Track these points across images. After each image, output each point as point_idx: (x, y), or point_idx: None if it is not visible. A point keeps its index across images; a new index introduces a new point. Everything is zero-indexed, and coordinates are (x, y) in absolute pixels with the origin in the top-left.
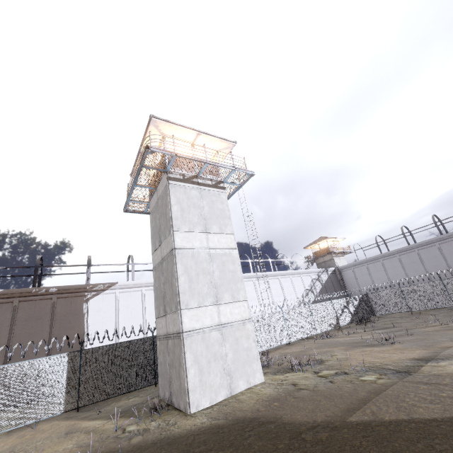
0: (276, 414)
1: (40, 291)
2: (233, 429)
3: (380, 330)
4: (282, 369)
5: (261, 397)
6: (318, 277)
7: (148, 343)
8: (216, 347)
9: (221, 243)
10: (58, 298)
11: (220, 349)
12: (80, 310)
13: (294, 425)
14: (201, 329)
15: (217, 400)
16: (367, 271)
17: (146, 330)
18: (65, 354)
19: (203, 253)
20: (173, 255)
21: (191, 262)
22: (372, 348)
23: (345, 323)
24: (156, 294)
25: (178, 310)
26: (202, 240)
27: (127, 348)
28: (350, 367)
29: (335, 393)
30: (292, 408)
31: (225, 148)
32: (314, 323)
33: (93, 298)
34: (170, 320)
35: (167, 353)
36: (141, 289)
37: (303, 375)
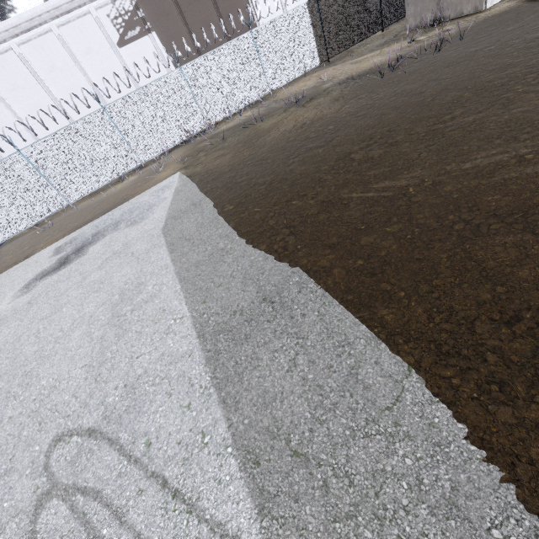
0: None
1: None
2: None
3: None
4: None
5: None
6: None
7: None
8: None
9: None
10: None
11: None
12: None
13: None
14: None
15: None
16: None
17: None
18: (305, 5)
19: None
20: None
21: None
22: None
23: None
24: None
25: None
26: None
27: None
28: None
29: None
30: None
31: None
32: None
33: None
34: None
35: None
36: None
37: None
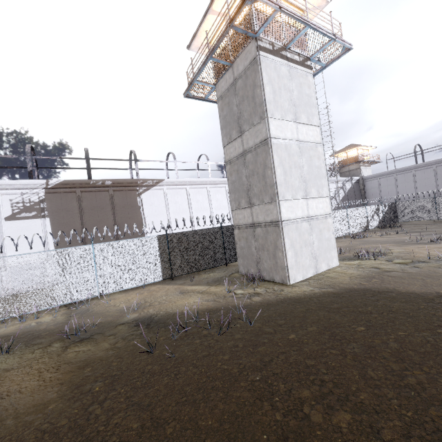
0: (385, 287)
1: (97, 184)
2: (353, 295)
3: (413, 233)
4: (346, 258)
5: (351, 275)
6: (342, 185)
7: (218, 232)
8: (306, 236)
9: (309, 136)
10: (114, 191)
11: (309, 237)
12: (135, 203)
13: (416, 294)
14: (295, 219)
15: (307, 276)
16: (393, 182)
17: (194, 224)
18: (155, 237)
19: (294, 145)
20: (267, 145)
21: (284, 154)
22: (427, 245)
23: (373, 226)
24: (233, 187)
25: (275, 201)
26: (293, 130)
27: (202, 235)
28: (422, 257)
29: (433, 274)
30: (398, 283)
31: (314, 7)
32: (349, 225)
33: (145, 193)
34: (260, 211)
35: (253, 239)
36: (186, 187)
37: (376, 262)
